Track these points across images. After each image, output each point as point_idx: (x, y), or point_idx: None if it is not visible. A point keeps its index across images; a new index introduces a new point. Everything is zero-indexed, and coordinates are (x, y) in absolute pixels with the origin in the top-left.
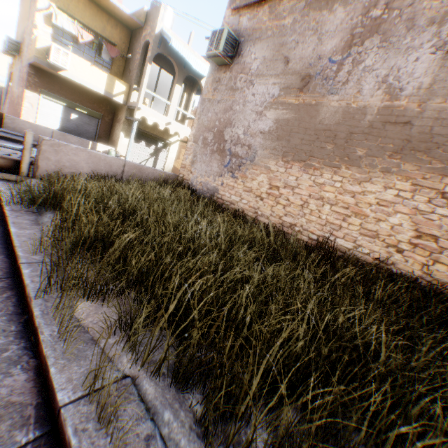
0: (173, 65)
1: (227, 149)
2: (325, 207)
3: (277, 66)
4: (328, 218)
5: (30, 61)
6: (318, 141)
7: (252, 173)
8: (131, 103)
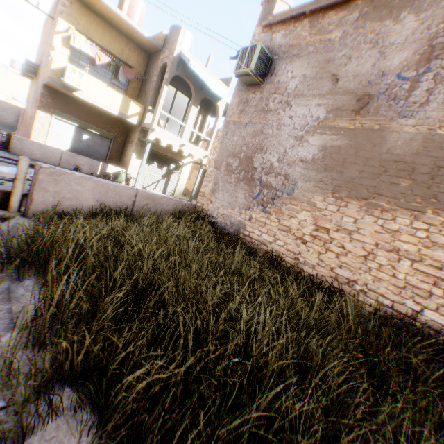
0: (189, 87)
1: (257, 178)
2: (402, 263)
3: (322, 84)
4: (408, 278)
5: (44, 82)
6: (386, 174)
7: (290, 209)
8: (146, 125)
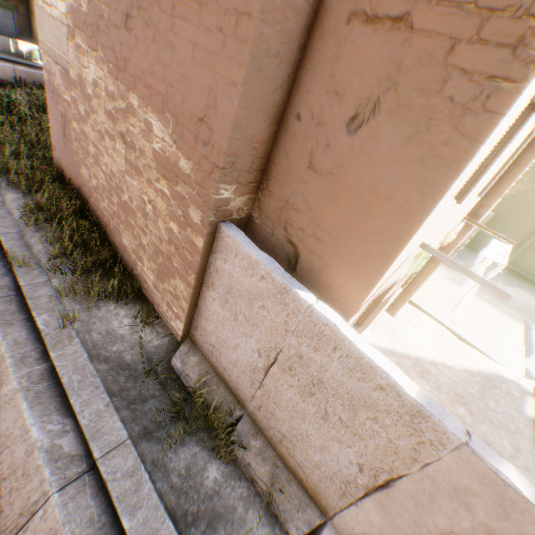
0: None
1: None
2: None
3: None
4: None
5: None
6: None
7: None
8: None
